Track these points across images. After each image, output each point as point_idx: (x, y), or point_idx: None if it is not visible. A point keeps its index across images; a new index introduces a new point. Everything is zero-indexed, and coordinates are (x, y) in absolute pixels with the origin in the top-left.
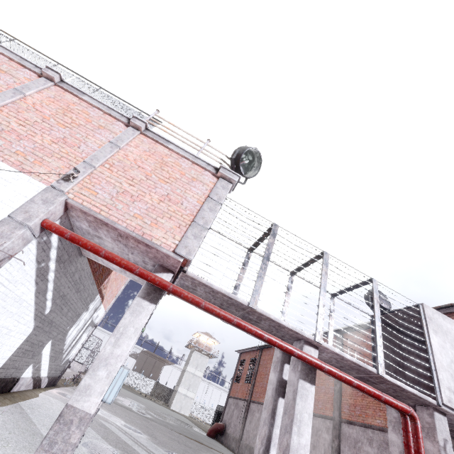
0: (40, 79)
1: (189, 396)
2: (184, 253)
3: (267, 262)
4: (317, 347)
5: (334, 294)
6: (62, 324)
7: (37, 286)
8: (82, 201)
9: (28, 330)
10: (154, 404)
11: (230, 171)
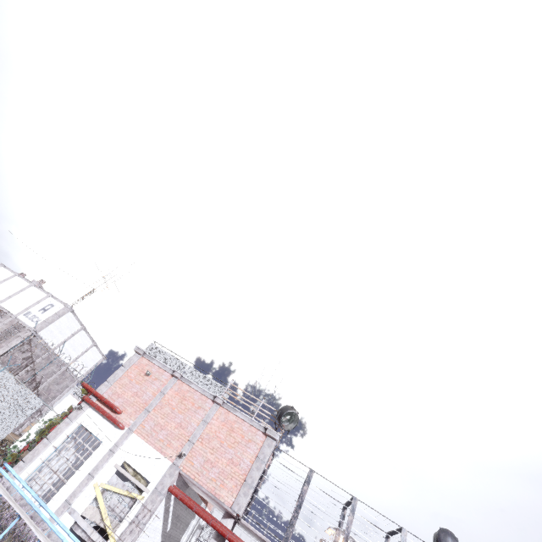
0: (172, 379)
1: None
2: (237, 509)
3: (299, 509)
4: None
5: (388, 533)
6: (176, 535)
7: (164, 517)
8: (187, 471)
9: None
10: None
11: (273, 431)
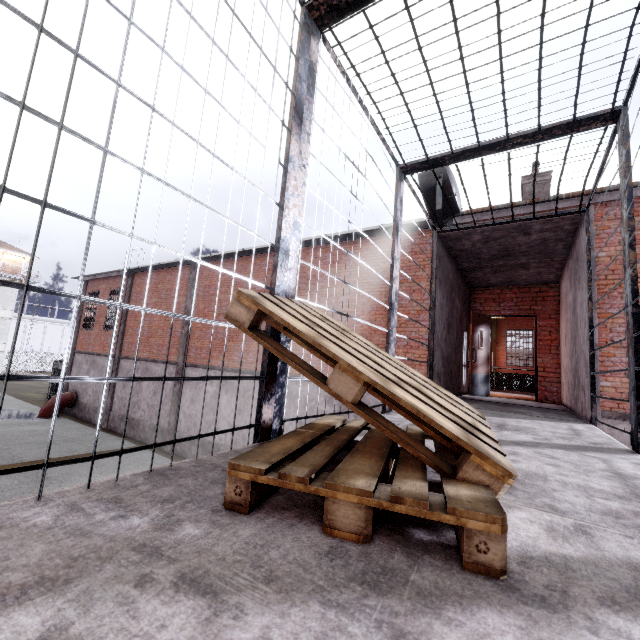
0: None
1: None
2: None
3: None
4: None
5: (409, 168)
6: None
7: None
8: None
9: None
10: None
11: None
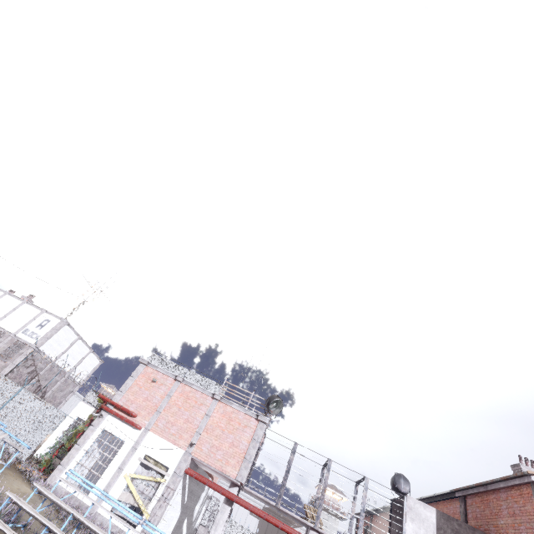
0: (176, 383)
1: None
2: (240, 479)
3: (288, 474)
4: (318, 531)
5: (357, 482)
6: (191, 505)
7: (182, 493)
8: (197, 456)
9: (178, 515)
10: None
11: (264, 416)
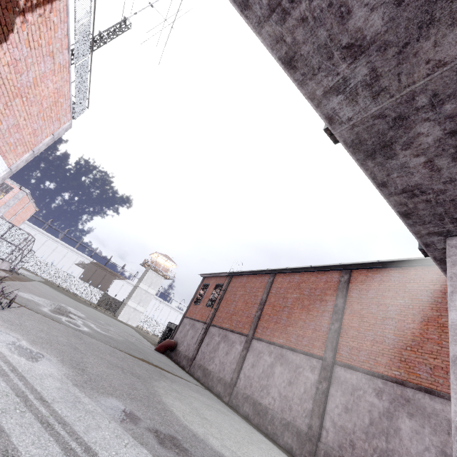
0: None
1: (138, 310)
2: None
3: None
4: None
5: None
6: None
7: None
8: None
9: None
10: (98, 314)
11: None
